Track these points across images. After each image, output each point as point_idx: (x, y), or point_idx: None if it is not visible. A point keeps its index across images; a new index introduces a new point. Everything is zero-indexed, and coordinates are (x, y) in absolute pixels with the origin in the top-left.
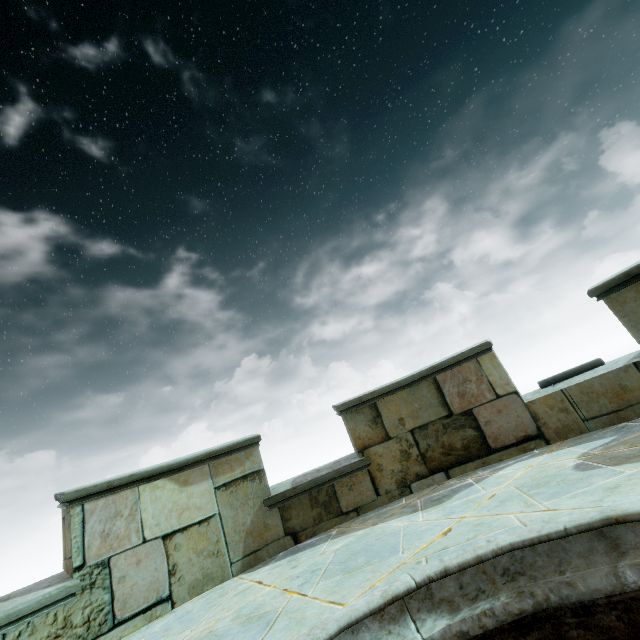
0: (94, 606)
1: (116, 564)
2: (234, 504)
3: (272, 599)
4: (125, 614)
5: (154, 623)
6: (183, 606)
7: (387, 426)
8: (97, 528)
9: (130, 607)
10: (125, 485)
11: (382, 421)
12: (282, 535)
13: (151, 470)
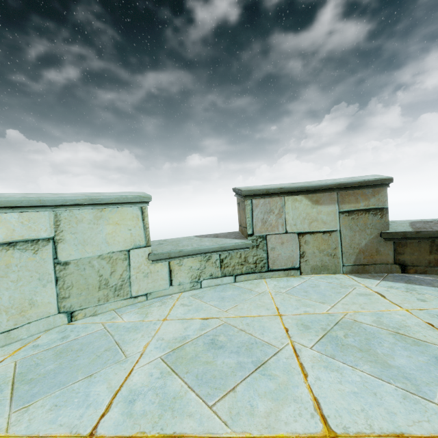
0: (258, 257)
1: (269, 240)
2: (353, 228)
3: (418, 327)
4: (274, 267)
5: (291, 279)
6: (308, 277)
7: None
8: (259, 216)
9: (276, 265)
10: (276, 194)
11: None
12: (390, 262)
13: (294, 187)
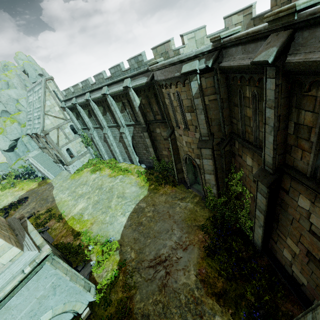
0: None
1: (229, 28)
2: (245, 19)
3: None
4: None
5: None
6: None
7: (277, 2)
8: (227, 23)
9: None
10: (230, 16)
11: (277, 0)
12: (252, 25)
13: (233, 13)
